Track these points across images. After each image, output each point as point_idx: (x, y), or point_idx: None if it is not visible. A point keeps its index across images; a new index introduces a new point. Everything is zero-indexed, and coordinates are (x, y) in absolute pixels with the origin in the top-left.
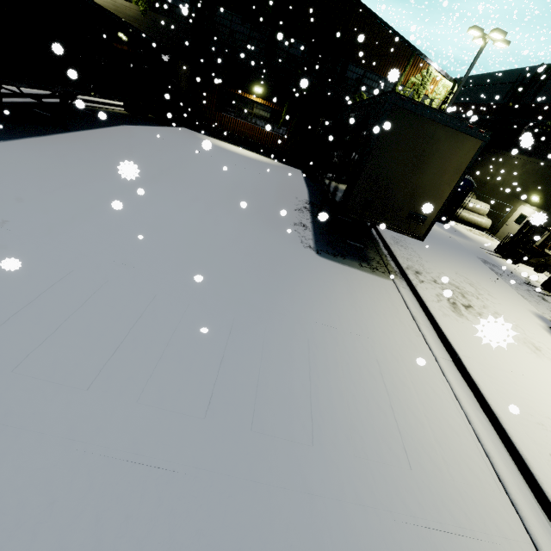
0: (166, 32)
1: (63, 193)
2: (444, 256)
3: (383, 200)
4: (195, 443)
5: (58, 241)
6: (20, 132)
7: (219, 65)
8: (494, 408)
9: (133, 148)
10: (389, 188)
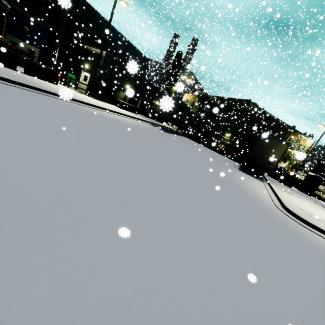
0: (200, 117)
1: (182, 142)
2: (293, 191)
3: (259, 156)
4: (211, 165)
5: (185, 146)
6: (169, 132)
7: (215, 127)
8: (276, 192)
9: (189, 141)
10: (261, 153)
